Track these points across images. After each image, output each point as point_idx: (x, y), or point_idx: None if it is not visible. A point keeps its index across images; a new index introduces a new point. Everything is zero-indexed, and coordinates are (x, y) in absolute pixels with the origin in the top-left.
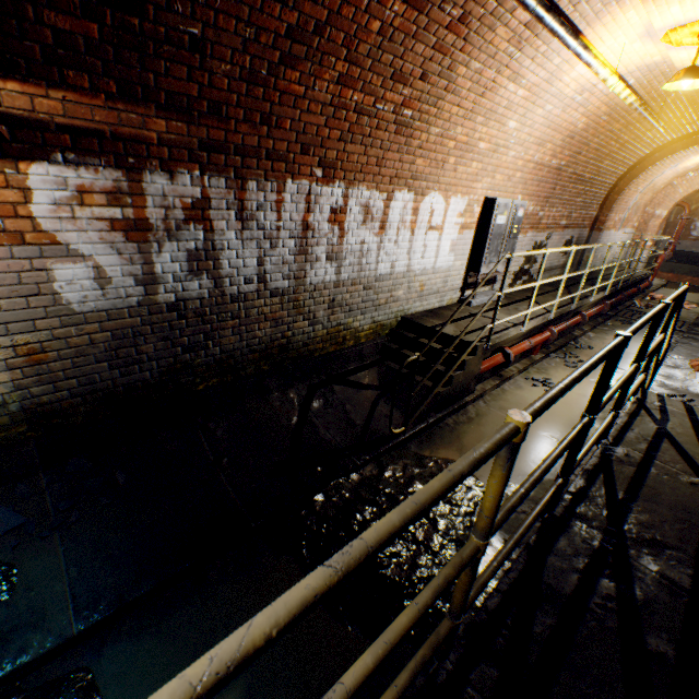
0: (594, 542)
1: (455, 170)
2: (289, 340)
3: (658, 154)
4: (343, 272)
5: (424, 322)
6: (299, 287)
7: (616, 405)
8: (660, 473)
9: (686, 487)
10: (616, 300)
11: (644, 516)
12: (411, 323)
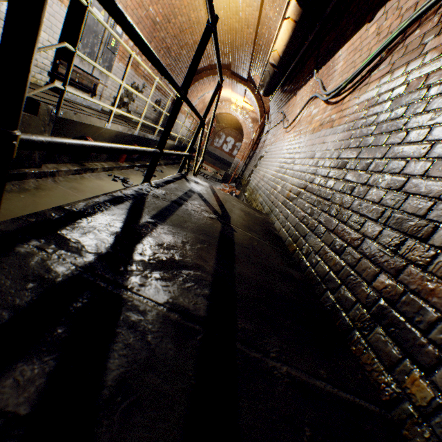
0: (62, 274)
1: None
2: None
3: (209, 72)
4: None
5: None
6: None
7: (161, 142)
8: (190, 209)
9: (208, 219)
10: None
11: (168, 237)
12: None
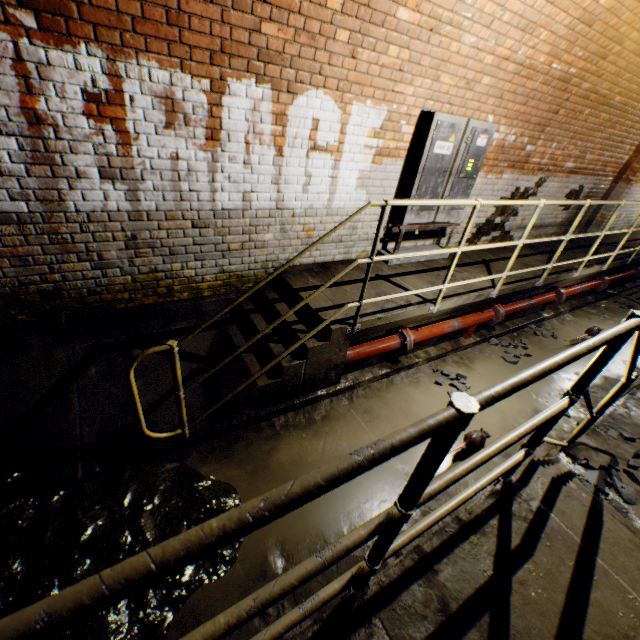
0: None
1: (356, 56)
2: (60, 285)
3: None
4: (145, 199)
5: (295, 281)
6: (56, 214)
7: (370, 556)
8: None
9: None
10: (623, 276)
11: None
12: (281, 279)
